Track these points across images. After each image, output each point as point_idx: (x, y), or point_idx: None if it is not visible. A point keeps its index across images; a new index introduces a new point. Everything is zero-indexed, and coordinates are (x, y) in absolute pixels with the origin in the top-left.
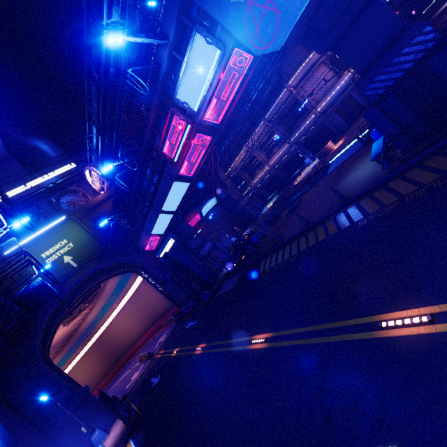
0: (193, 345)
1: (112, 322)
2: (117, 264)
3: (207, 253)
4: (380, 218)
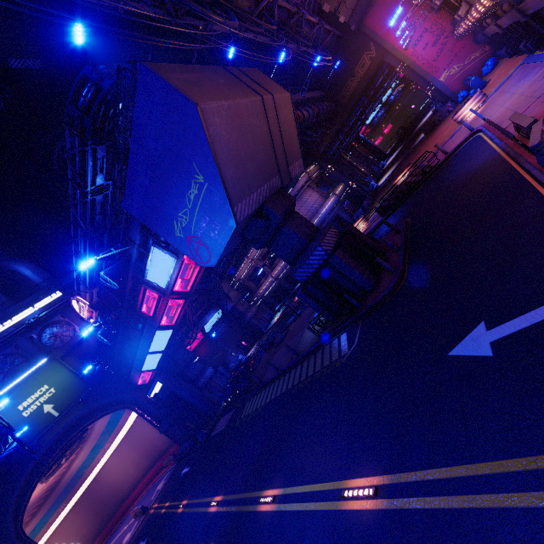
0: (179, 500)
1: (104, 466)
2: (106, 403)
3: (207, 380)
4: (300, 391)
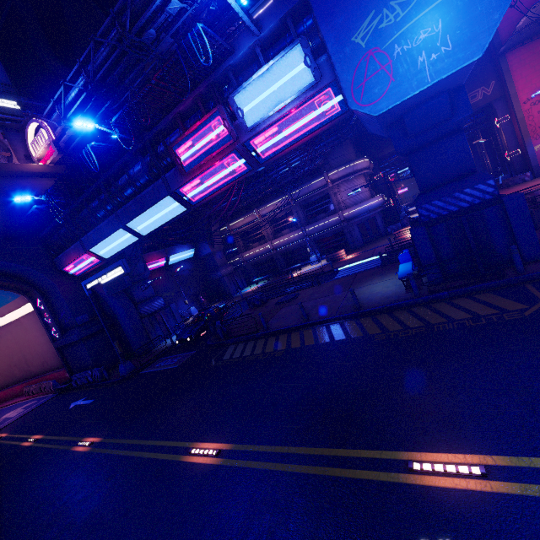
0: (75, 436)
1: None
2: (4, 270)
3: (153, 311)
4: (403, 339)
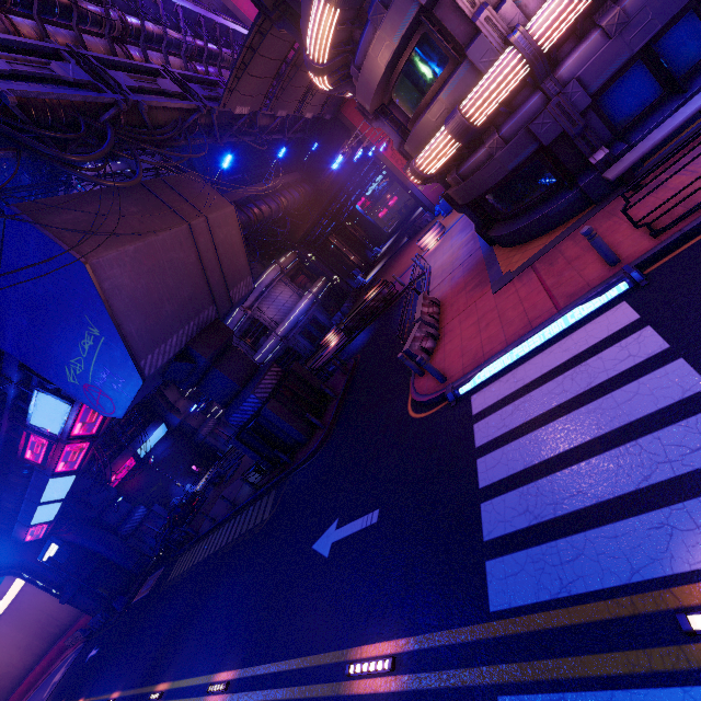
0: (76, 699)
1: None
2: None
3: (136, 524)
4: (223, 557)
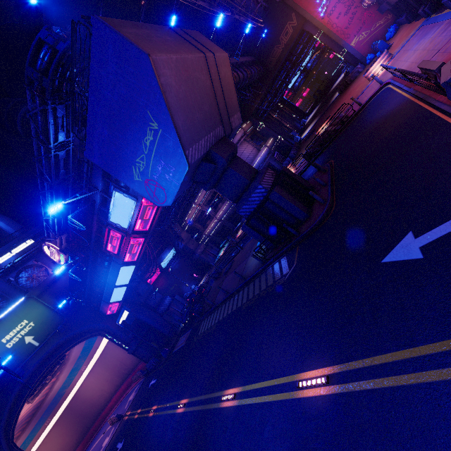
0: (150, 406)
1: (82, 385)
2: (80, 332)
3: (166, 307)
4: (249, 307)
